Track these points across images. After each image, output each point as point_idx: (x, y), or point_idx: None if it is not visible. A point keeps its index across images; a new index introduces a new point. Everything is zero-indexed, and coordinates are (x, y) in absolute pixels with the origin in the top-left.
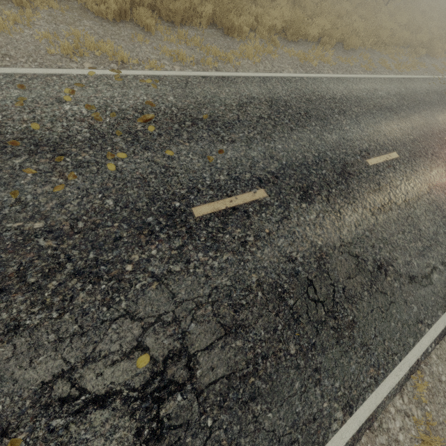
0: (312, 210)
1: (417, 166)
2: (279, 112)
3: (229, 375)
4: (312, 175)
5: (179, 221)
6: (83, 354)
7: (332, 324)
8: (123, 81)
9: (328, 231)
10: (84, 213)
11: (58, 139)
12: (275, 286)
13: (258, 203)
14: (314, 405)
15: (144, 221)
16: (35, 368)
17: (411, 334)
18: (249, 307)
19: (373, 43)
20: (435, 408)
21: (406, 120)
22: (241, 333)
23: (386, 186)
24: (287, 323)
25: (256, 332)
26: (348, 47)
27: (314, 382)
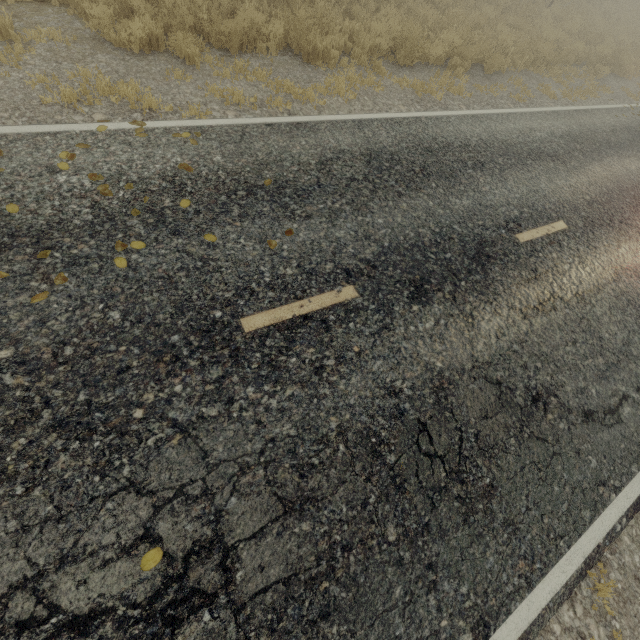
0: (428, 314)
1: (596, 241)
2: (381, 170)
3: (288, 578)
4: (430, 261)
5: (219, 340)
6: (58, 550)
7: (456, 492)
8: (148, 137)
9: (453, 346)
10: (75, 333)
11: (45, 226)
12: (367, 434)
13: (343, 308)
14: (426, 625)
15: (166, 341)
16: None
17: (587, 504)
18: (324, 469)
19: (528, 62)
20: (628, 623)
21: (579, 173)
22: (310, 510)
23: (546, 273)
24: (384, 491)
25: (333, 507)
26: (490, 70)
27: (426, 586)
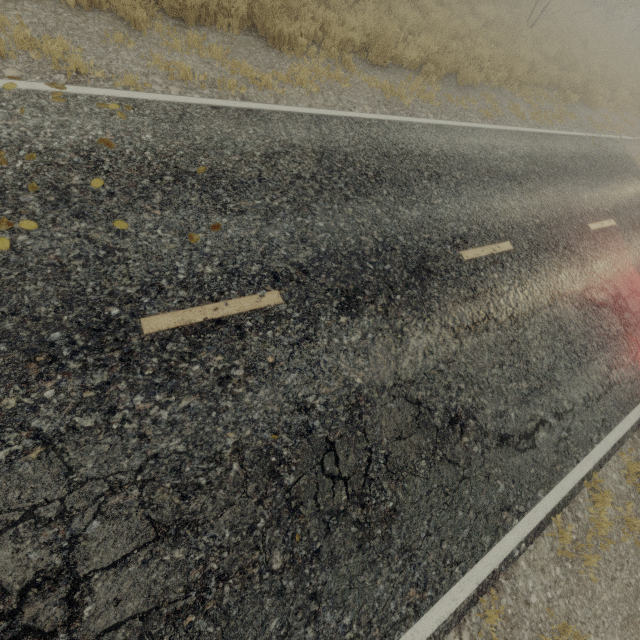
0: (356, 327)
1: (538, 265)
2: (331, 170)
3: (148, 612)
4: (367, 271)
5: (111, 341)
6: None
7: (356, 516)
8: (67, 103)
9: (377, 362)
10: None
11: None
12: (267, 452)
13: (263, 314)
14: None
15: (44, 338)
16: None
17: (489, 530)
18: (212, 490)
19: (502, 79)
20: None
21: (533, 195)
22: (187, 536)
23: (485, 293)
24: (276, 515)
25: (215, 532)
26: (463, 82)
27: (306, 617)
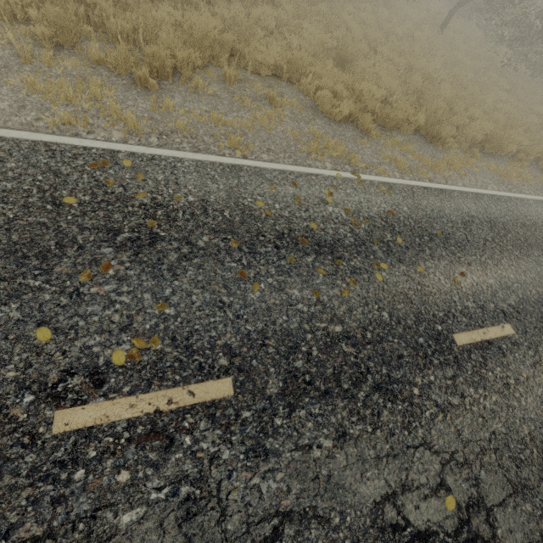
0: None
1: None
2: (500, 236)
3: None
4: None
5: (445, 348)
6: (399, 479)
7: None
8: (363, 185)
9: None
10: (369, 323)
11: (332, 241)
12: None
13: (508, 340)
14: None
15: (417, 341)
16: (366, 484)
17: None
18: (529, 465)
19: None
20: None
21: None
22: (527, 495)
23: None
24: None
25: (541, 497)
26: None
27: None
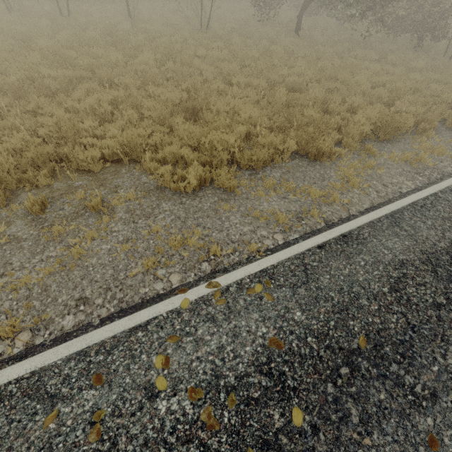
0: None
1: None
2: None
3: None
4: None
5: None
6: None
7: None
8: (226, 301)
9: None
10: None
11: None
12: None
13: None
14: None
15: None
16: None
17: None
18: None
19: None
20: None
21: None
22: None
23: None
24: None
25: None
26: (451, 125)
27: None
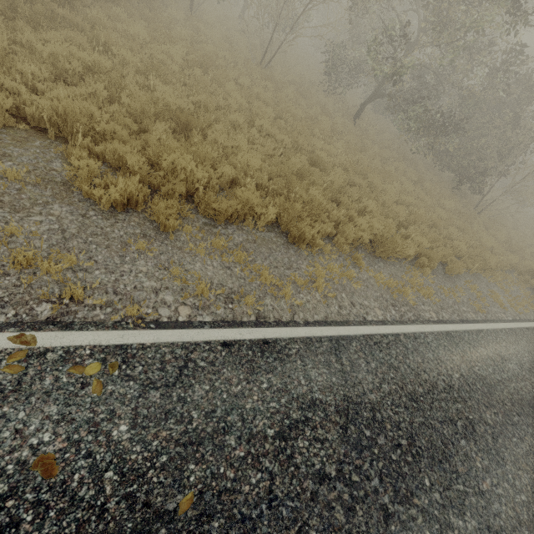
0: None
1: None
2: (360, 448)
3: None
4: None
5: None
6: None
7: None
8: (25, 370)
9: None
10: None
11: None
12: None
13: None
14: None
15: None
16: None
17: None
18: None
19: (478, 267)
20: None
21: None
22: None
23: None
24: None
25: None
26: (450, 272)
27: None
